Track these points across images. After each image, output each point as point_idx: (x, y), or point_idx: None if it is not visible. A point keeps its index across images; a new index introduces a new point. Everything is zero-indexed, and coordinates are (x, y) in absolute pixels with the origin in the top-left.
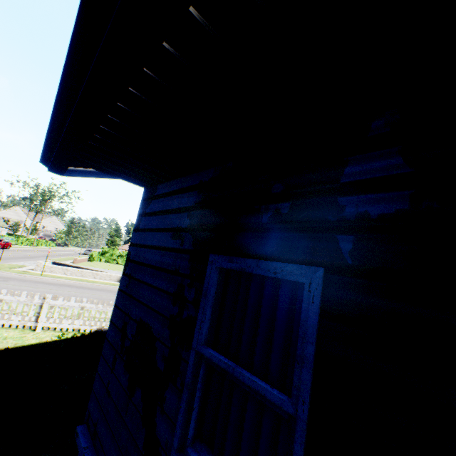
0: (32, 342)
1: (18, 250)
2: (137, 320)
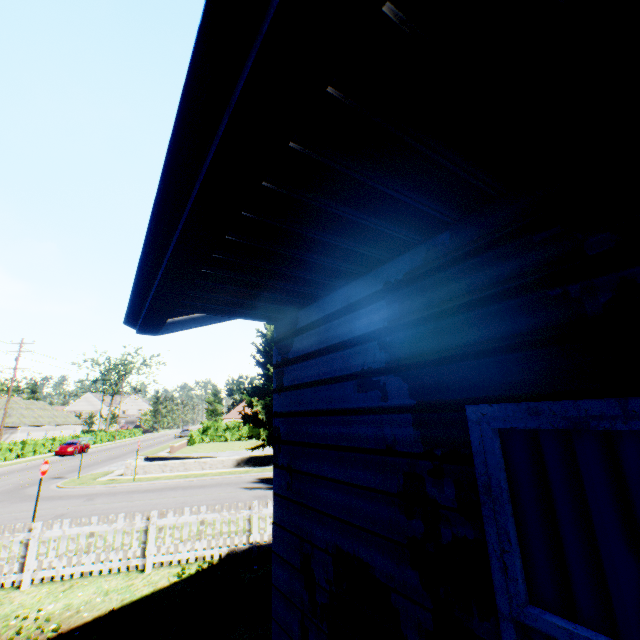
0: (144, 592)
1: (99, 451)
2: (329, 550)
